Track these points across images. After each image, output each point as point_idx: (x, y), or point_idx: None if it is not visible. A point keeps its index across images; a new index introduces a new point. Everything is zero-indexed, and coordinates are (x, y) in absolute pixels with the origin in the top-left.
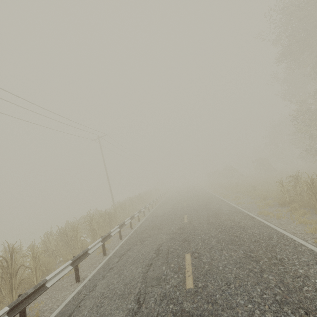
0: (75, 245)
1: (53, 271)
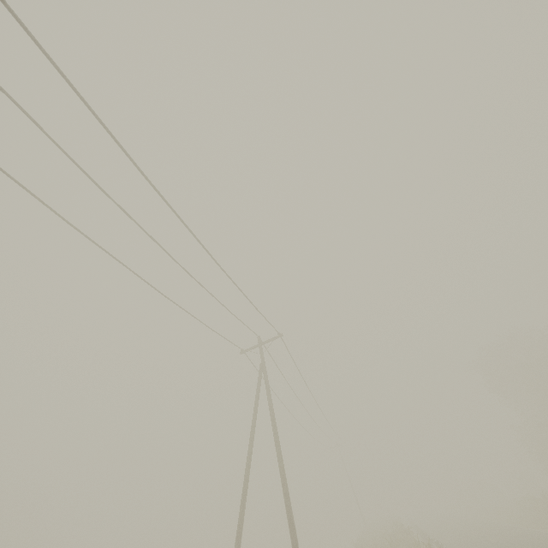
0: None
1: None
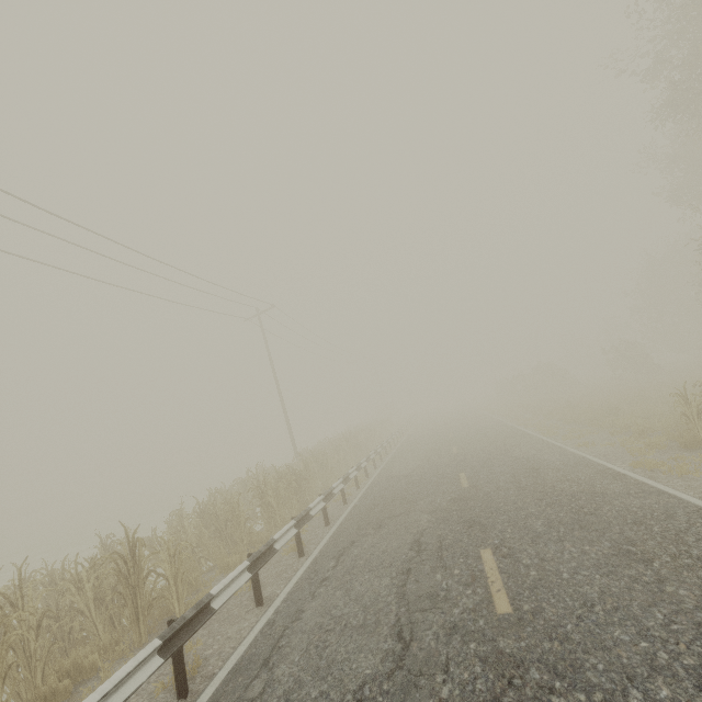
0: (235, 536)
1: (203, 587)
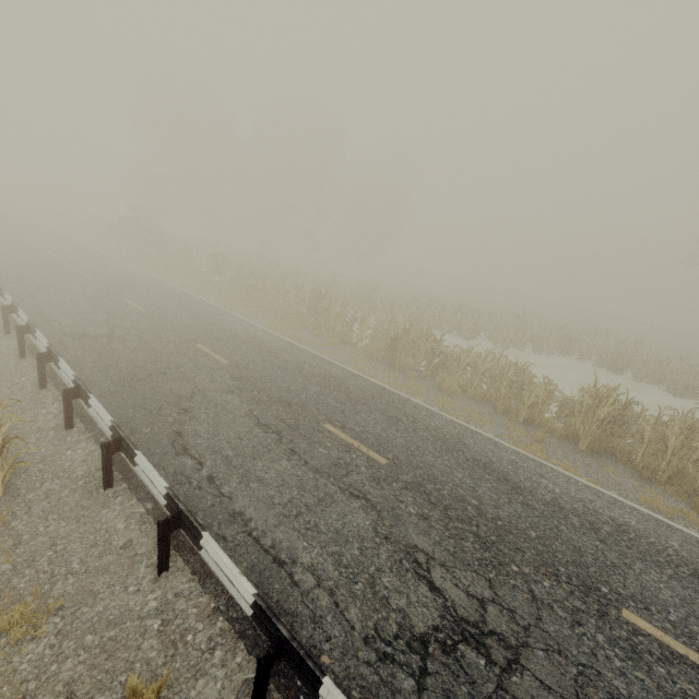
0: None
1: None
